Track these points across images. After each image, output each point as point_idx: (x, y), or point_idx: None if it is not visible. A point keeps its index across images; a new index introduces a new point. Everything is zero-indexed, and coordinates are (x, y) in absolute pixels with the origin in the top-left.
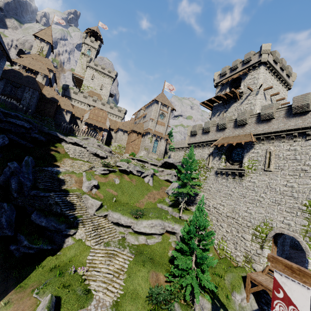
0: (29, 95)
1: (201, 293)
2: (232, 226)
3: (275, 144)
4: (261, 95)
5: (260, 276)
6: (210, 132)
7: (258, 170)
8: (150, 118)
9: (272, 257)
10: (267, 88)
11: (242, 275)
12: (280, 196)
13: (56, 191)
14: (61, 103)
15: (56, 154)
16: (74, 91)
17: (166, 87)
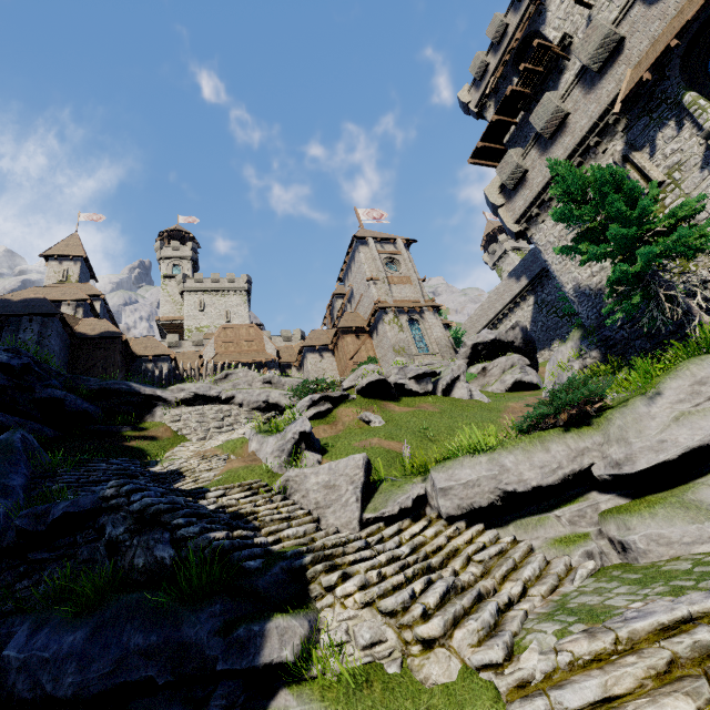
0: (34, 335)
1: None
2: None
3: None
4: None
5: None
6: (569, 117)
7: None
8: (367, 278)
9: None
10: None
11: None
12: None
13: None
14: (136, 348)
15: (143, 441)
16: (168, 341)
17: (365, 217)
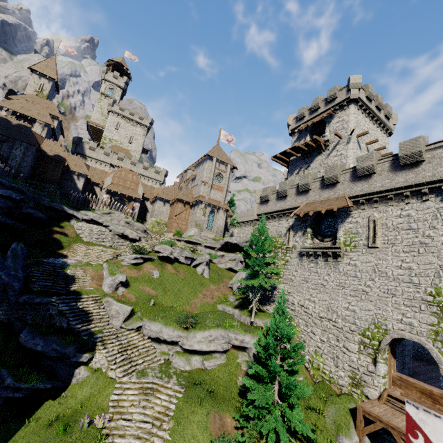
0: (21, 153)
1: (291, 441)
2: (328, 332)
3: (380, 208)
4: (354, 143)
5: (376, 406)
6: (288, 196)
7: (360, 247)
8: (202, 180)
9: (400, 379)
10: (361, 133)
11: (350, 407)
12: (393, 282)
13: (61, 294)
14: (70, 163)
15: (62, 237)
16: (89, 145)
17: (223, 137)
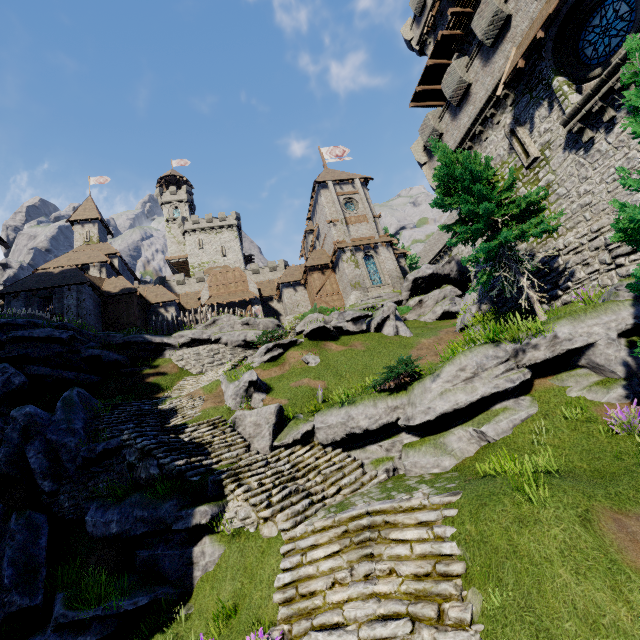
0: (74, 300)
1: None
2: None
3: None
4: None
5: None
6: (472, 87)
7: None
8: (328, 221)
9: None
10: None
11: None
12: None
13: None
14: (149, 297)
15: (158, 378)
16: (176, 280)
17: (328, 156)
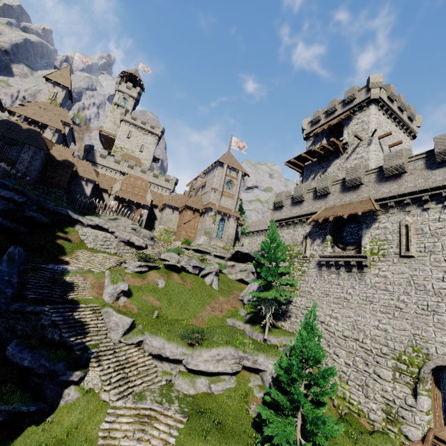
0: (29, 157)
1: None
2: (355, 354)
3: (413, 212)
4: (375, 145)
5: None
6: (304, 201)
7: (390, 256)
8: (212, 187)
9: None
10: (384, 134)
11: None
12: (434, 297)
13: (57, 302)
14: (79, 169)
15: (65, 243)
16: (101, 153)
17: (234, 144)
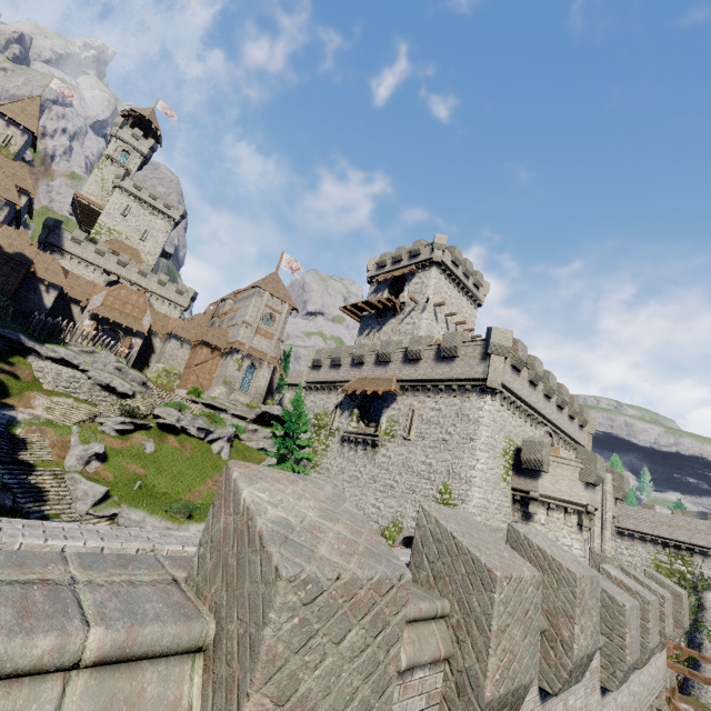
0: None
1: None
2: None
3: (420, 398)
4: (429, 313)
5: None
6: (342, 366)
7: (397, 438)
8: (244, 321)
9: None
10: (438, 303)
11: None
12: (416, 478)
13: (5, 462)
14: (38, 266)
15: (11, 381)
16: (73, 236)
17: (286, 263)
